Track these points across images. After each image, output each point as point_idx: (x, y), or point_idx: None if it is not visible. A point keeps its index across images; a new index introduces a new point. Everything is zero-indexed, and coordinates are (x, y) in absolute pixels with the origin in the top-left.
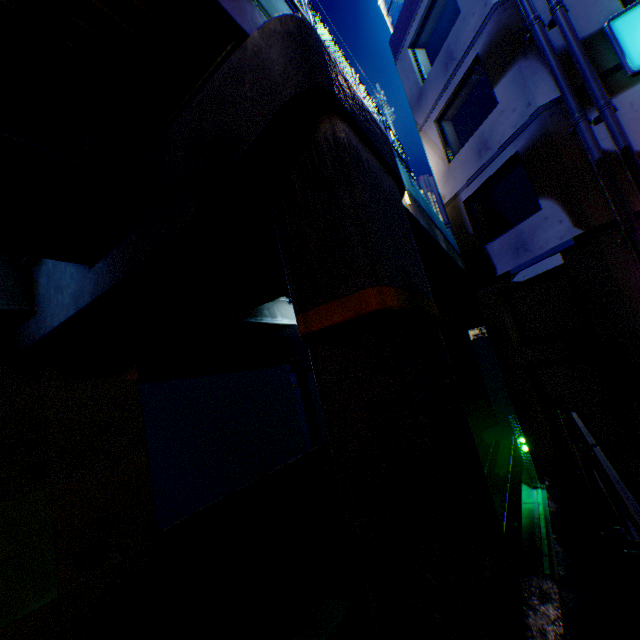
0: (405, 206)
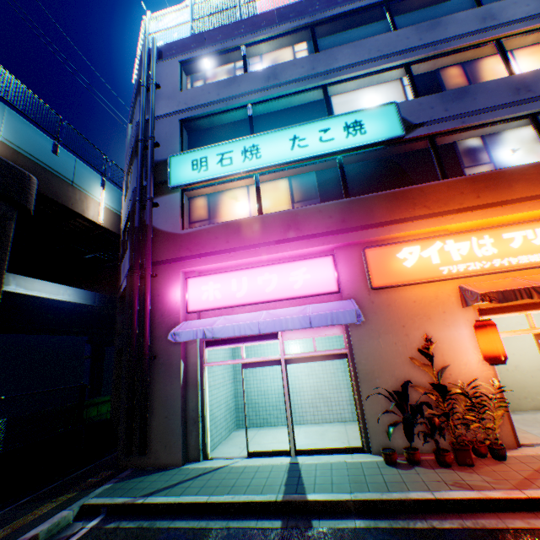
0: (100, 223)
